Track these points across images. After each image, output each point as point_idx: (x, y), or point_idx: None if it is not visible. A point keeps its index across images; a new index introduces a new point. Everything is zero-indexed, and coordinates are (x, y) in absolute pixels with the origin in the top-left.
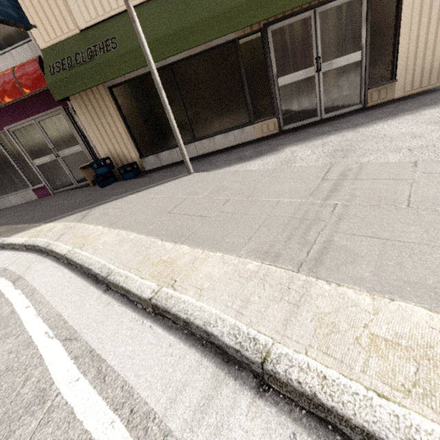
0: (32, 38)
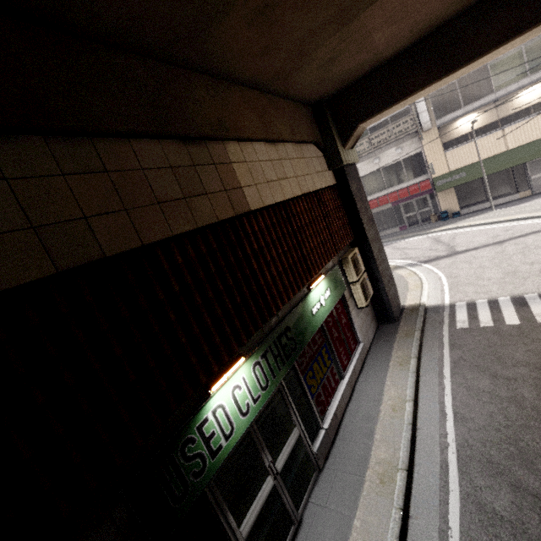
0: (429, 175)
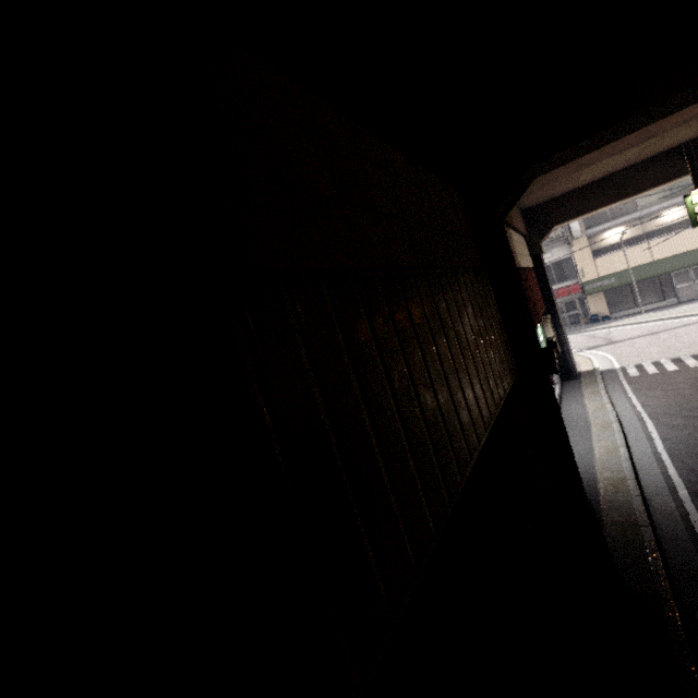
0: (579, 280)
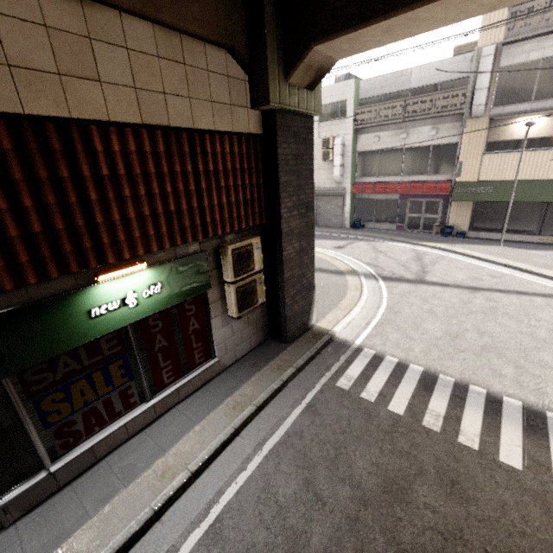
0: (454, 177)
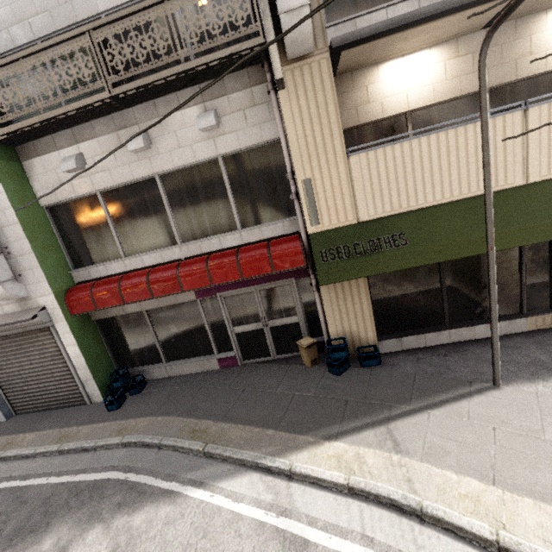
0: (301, 223)
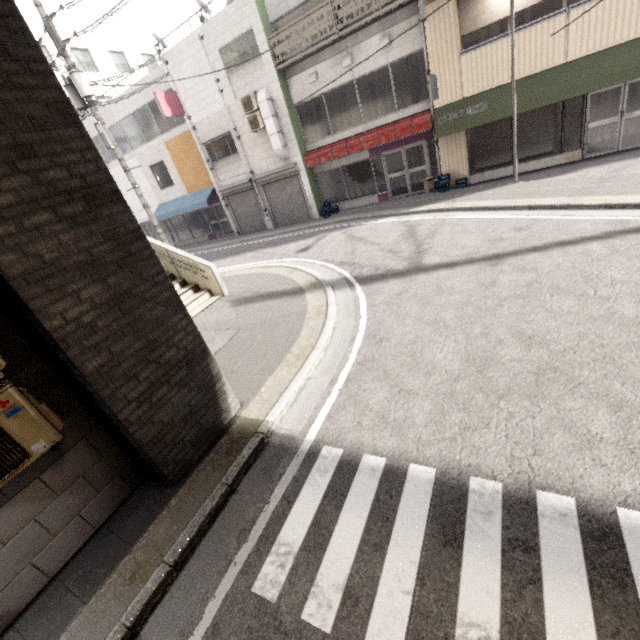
0: (431, 102)
